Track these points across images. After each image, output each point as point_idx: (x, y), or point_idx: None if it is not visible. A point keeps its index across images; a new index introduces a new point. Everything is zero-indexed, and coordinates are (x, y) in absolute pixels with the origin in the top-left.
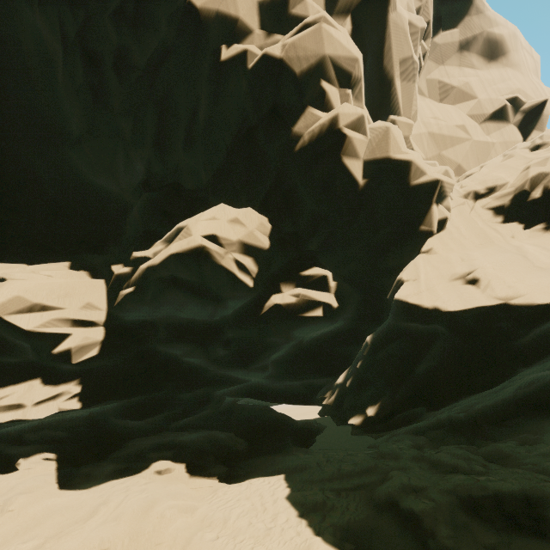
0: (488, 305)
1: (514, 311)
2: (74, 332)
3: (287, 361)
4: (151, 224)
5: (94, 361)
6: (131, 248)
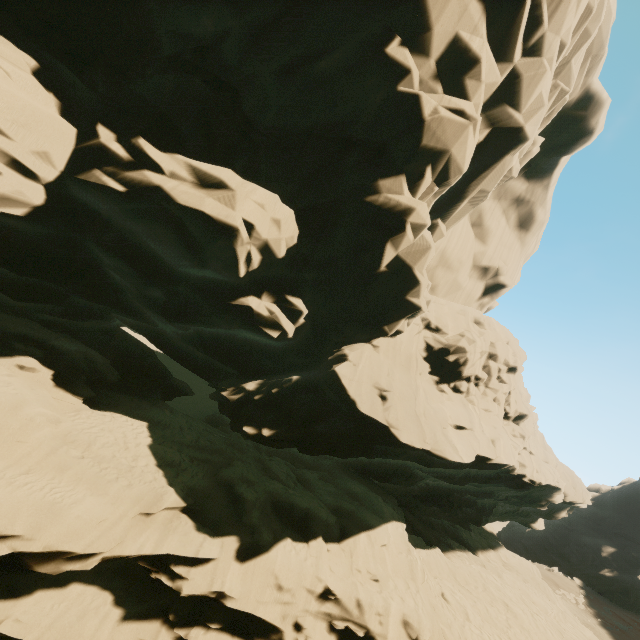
0: (380, 422)
1: (388, 432)
2: (6, 173)
3: (212, 339)
4: (180, 117)
5: (6, 216)
6: (134, 118)
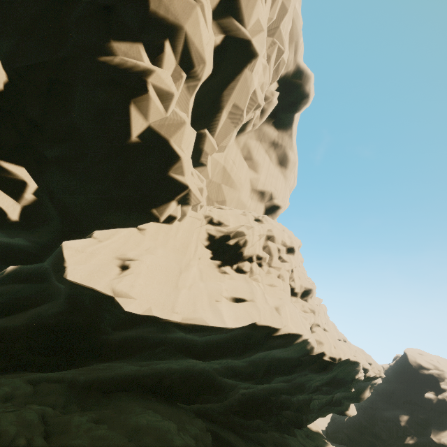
0: (101, 292)
1: (116, 308)
2: None
3: None
4: None
5: None
6: None
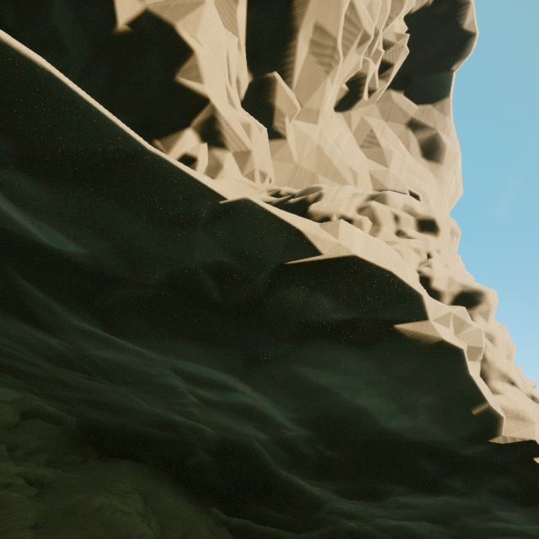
0: None
1: None
2: None
3: None
4: None
5: None
6: None
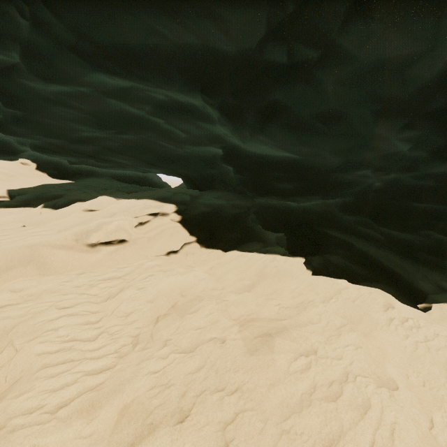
0: None
1: None
2: None
3: None
4: None
5: None
6: None
